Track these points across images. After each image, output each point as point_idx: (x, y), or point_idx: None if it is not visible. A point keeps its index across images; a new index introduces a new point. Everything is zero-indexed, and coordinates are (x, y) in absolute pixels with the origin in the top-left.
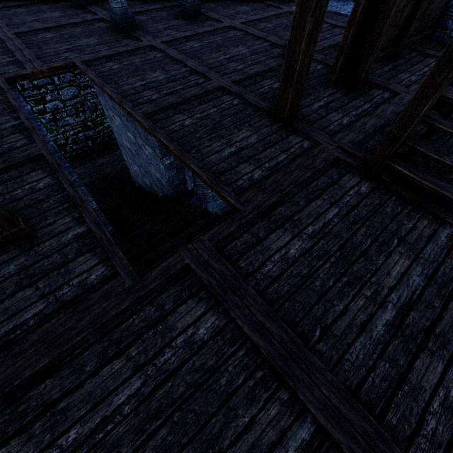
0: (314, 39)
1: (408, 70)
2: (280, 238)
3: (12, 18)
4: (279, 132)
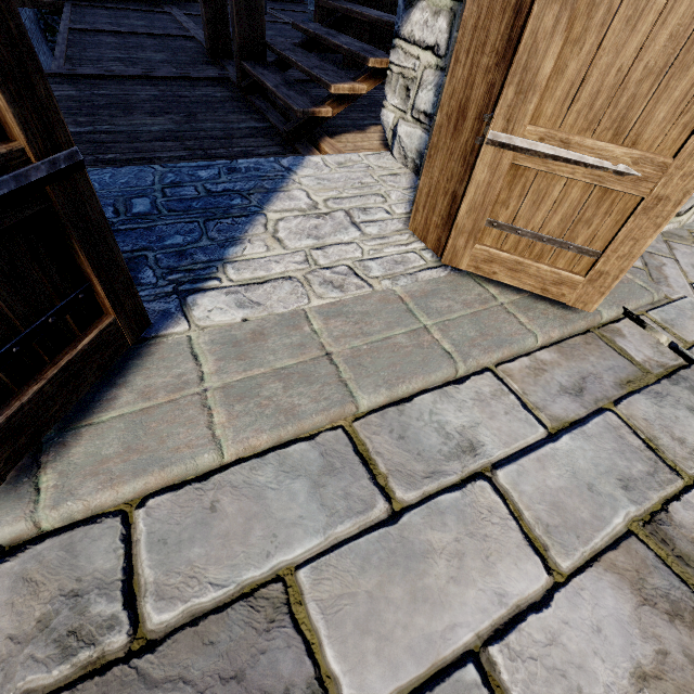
0: None
1: None
2: (60, 88)
3: None
4: (198, 62)
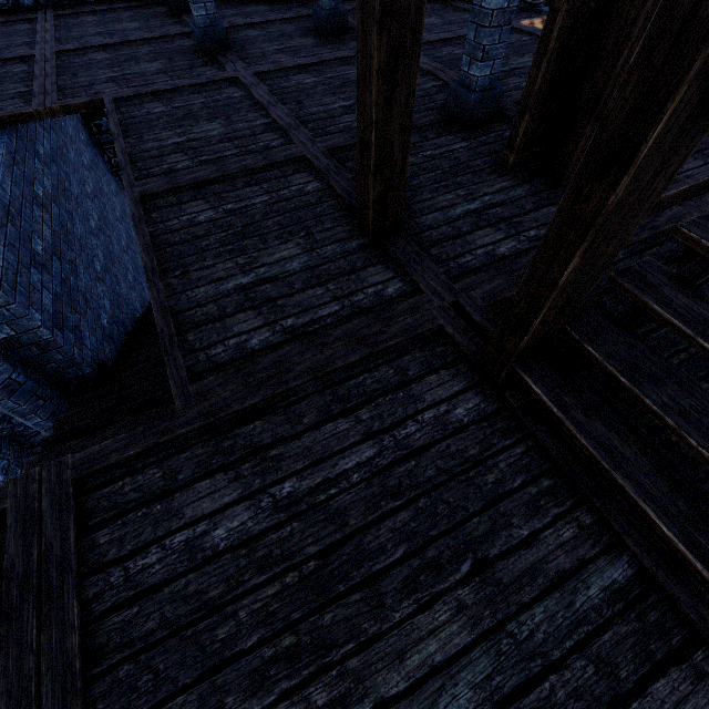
0: (405, 82)
1: (704, 152)
2: (215, 493)
3: (71, 30)
4: (355, 256)
